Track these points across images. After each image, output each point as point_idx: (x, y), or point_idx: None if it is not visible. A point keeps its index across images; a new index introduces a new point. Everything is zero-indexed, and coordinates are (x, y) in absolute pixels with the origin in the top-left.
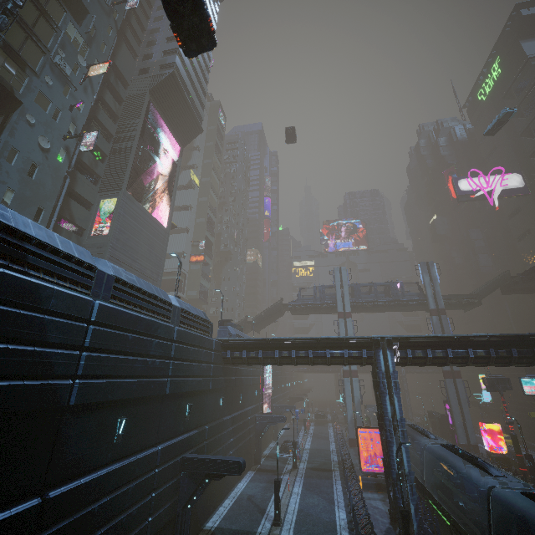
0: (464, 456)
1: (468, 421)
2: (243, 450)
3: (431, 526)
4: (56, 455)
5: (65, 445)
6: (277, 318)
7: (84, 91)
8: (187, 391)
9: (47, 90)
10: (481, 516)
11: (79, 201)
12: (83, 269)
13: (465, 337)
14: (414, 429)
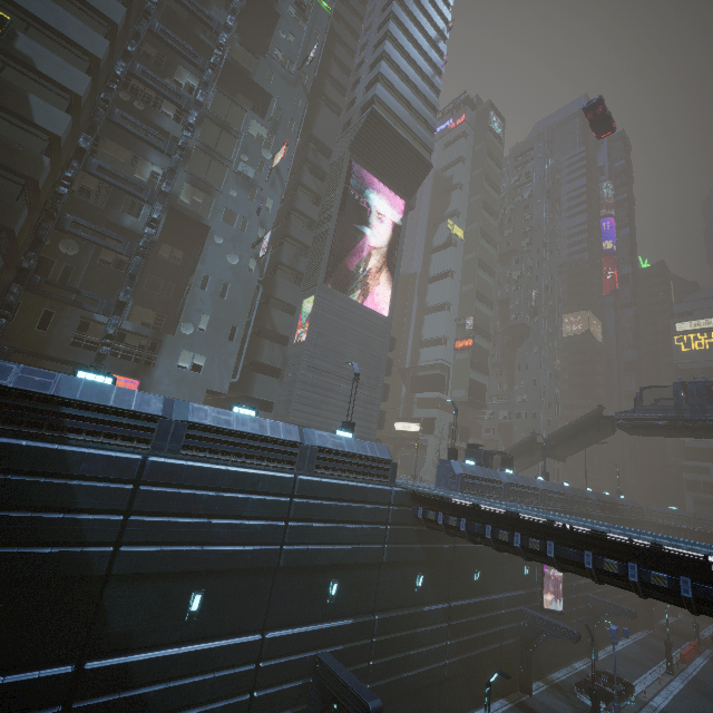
0: None
1: None
2: (483, 662)
3: None
4: (99, 623)
5: (111, 615)
6: (599, 438)
7: (272, 186)
8: (326, 564)
9: (233, 204)
10: None
11: (283, 307)
12: (139, 422)
13: None
14: None
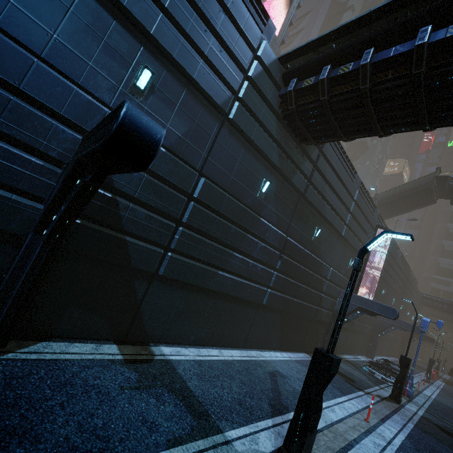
0: None
1: None
2: (299, 312)
3: None
4: None
5: None
6: (419, 206)
7: None
8: (136, 19)
9: None
10: None
11: None
12: None
13: None
14: None
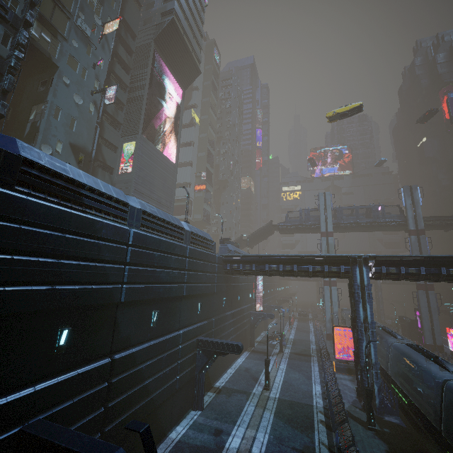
0: (426, 355)
1: (436, 326)
2: (241, 336)
3: (391, 402)
4: (116, 333)
5: (121, 327)
6: (268, 236)
7: (102, 49)
8: (198, 293)
9: (74, 53)
10: (436, 400)
11: (108, 146)
12: (120, 206)
13: (439, 257)
14: (383, 330)
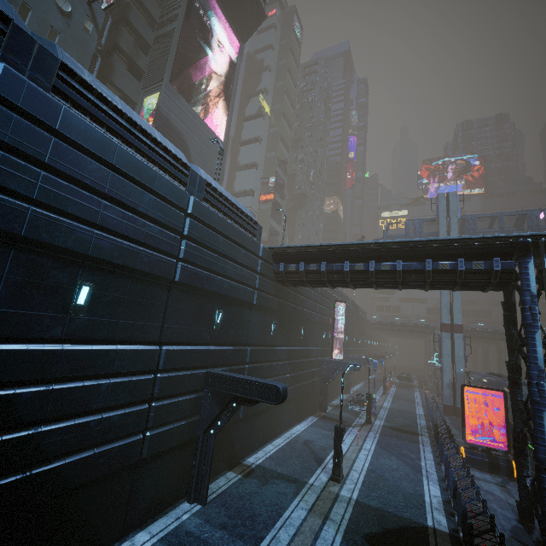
0: None
1: None
2: (304, 391)
3: None
4: None
5: None
6: None
7: None
8: (214, 292)
9: None
10: None
11: (121, 99)
12: None
13: None
14: None
